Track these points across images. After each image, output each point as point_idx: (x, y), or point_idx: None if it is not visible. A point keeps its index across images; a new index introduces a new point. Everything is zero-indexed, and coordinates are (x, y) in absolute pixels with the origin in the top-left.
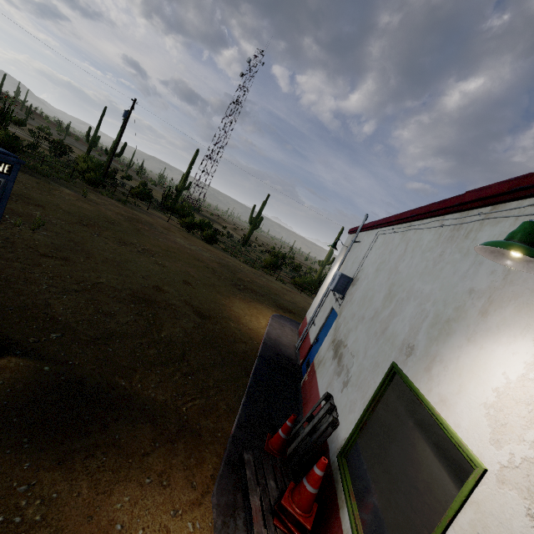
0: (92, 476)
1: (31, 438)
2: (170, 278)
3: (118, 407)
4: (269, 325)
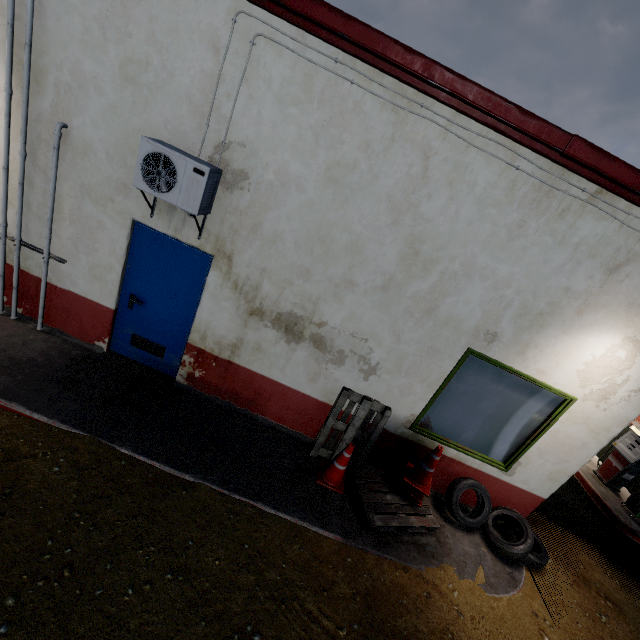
0: None
1: None
2: None
3: None
4: None
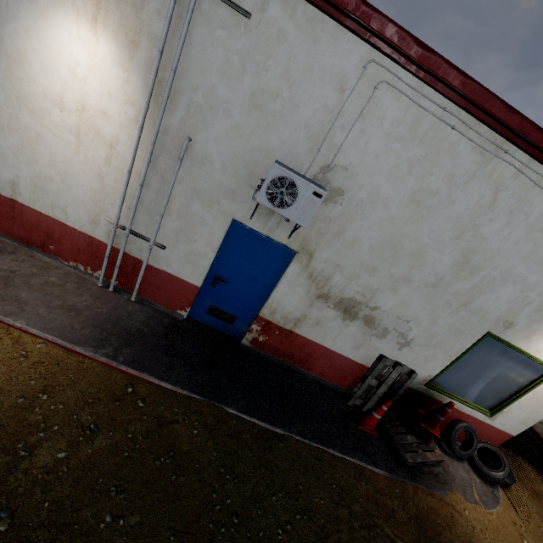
0: None
1: None
2: None
3: None
4: None
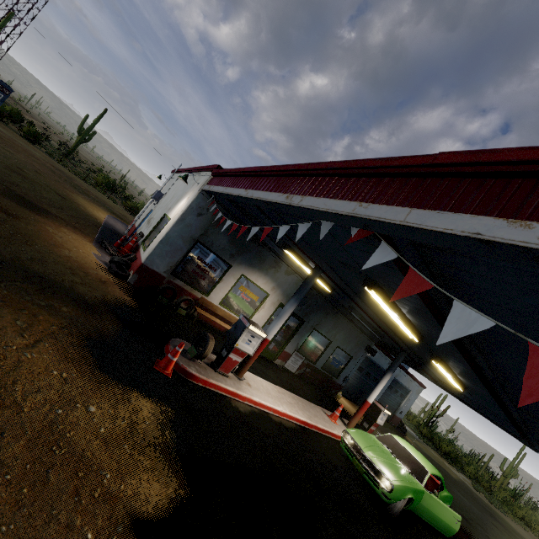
0: (52, 222)
1: (22, 206)
2: (24, 164)
3: (46, 211)
4: (107, 218)
